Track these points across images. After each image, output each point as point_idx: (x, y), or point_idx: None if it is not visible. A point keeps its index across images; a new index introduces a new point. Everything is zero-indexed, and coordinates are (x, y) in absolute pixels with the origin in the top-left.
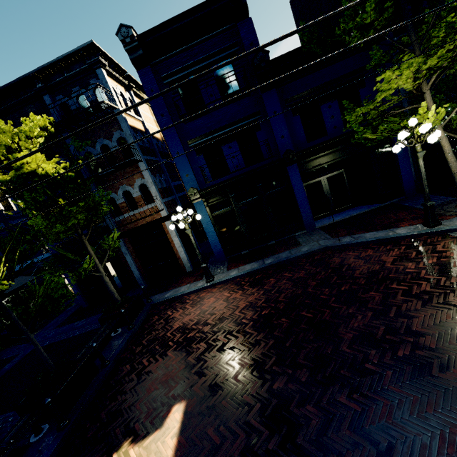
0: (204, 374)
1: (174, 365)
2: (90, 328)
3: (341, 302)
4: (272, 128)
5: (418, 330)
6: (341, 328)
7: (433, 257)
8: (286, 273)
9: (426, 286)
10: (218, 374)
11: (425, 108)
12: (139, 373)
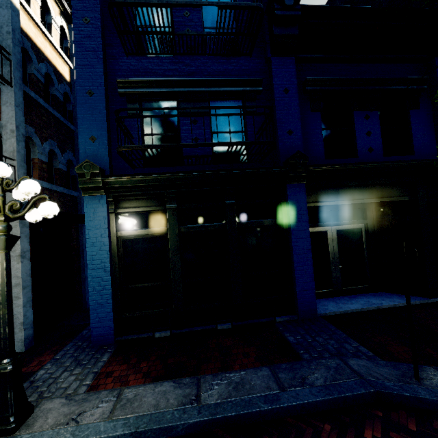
0: None
1: None
2: None
3: None
4: (275, 113)
5: None
6: None
7: None
8: None
9: None
10: None
11: None
12: None
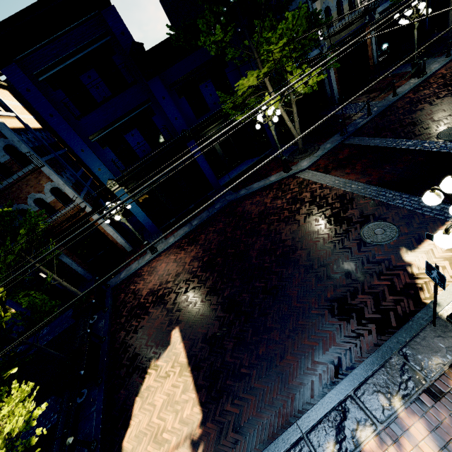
0: (182, 309)
1: (159, 314)
2: (62, 329)
3: (248, 236)
4: (165, 112)
5: (284, 239)
6: (251, 251)
7: (289, 193)
8: (211, 228)
9: (287, 213)
10: (191, 304)
11: (268, 96)
12: (135, 331)
